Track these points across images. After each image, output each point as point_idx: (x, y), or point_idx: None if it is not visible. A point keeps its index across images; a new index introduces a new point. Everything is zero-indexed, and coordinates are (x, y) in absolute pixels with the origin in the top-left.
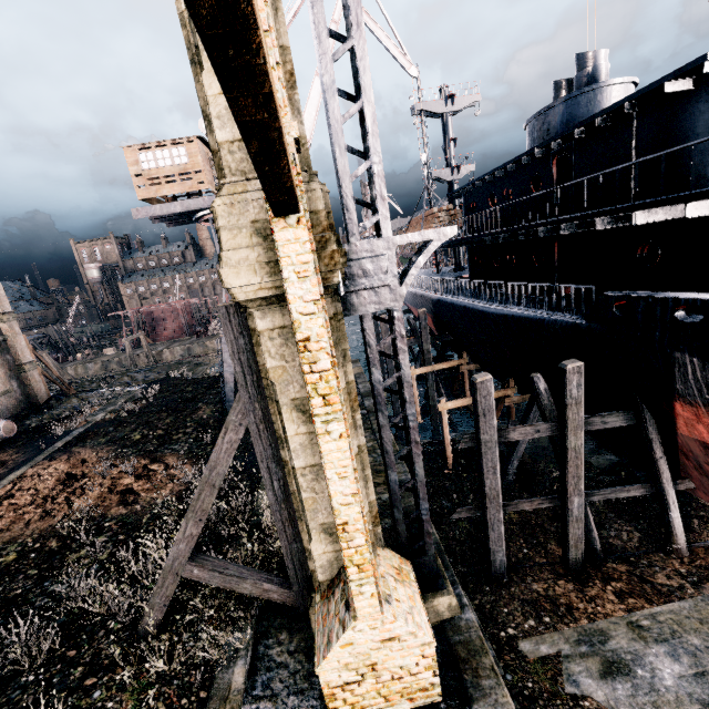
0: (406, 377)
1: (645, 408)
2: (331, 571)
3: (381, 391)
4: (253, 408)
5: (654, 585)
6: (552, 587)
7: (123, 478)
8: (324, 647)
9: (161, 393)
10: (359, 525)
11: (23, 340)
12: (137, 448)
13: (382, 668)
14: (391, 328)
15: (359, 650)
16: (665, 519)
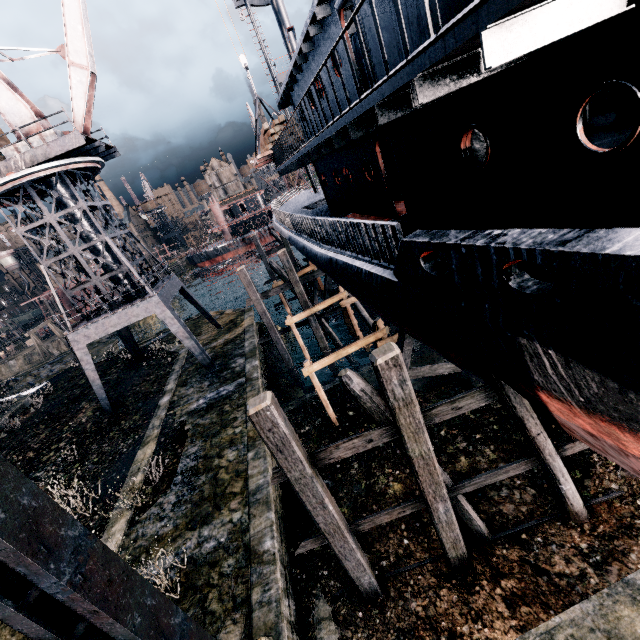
0: None
1: (505, 384)
2: None
3: None
4: None
5: (550, 577)
6: (433, 602)
7: None
8: None
9: (54, 393)
10: None
11: None
12: None
13: None
14: None
15: None
16: (556, 491)
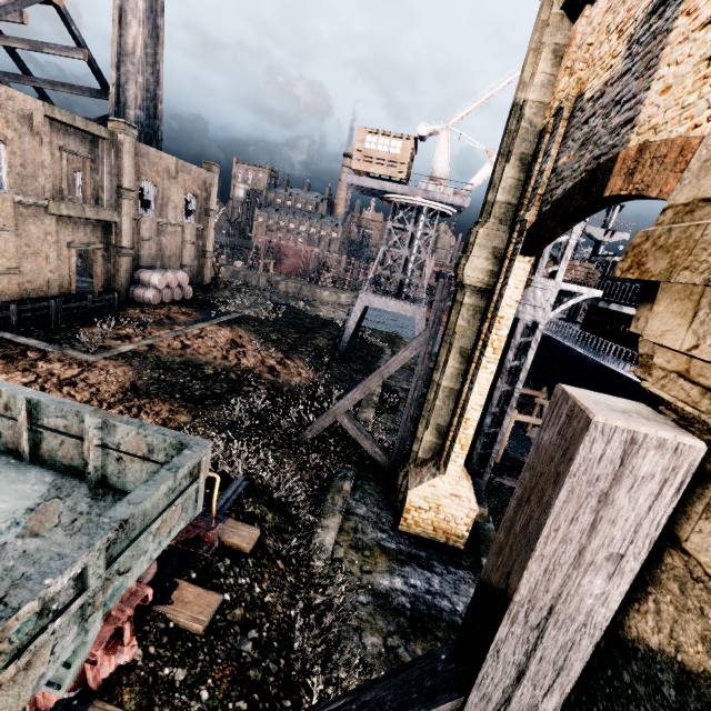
0: (526, 365)
1: None
2: (428, 454)
3: (507, 367)
4: (428, 343)
5: None
6: None
7: (269, 359)
8: (416, 483)
9: (286, 314)
10: (474, 424)
11: (213, 234)
12: (275, 344)
13: (442, 510)
14: (529, 334)
15: (436, 492)
16: None
